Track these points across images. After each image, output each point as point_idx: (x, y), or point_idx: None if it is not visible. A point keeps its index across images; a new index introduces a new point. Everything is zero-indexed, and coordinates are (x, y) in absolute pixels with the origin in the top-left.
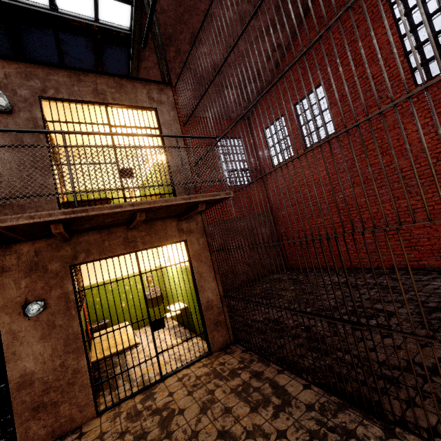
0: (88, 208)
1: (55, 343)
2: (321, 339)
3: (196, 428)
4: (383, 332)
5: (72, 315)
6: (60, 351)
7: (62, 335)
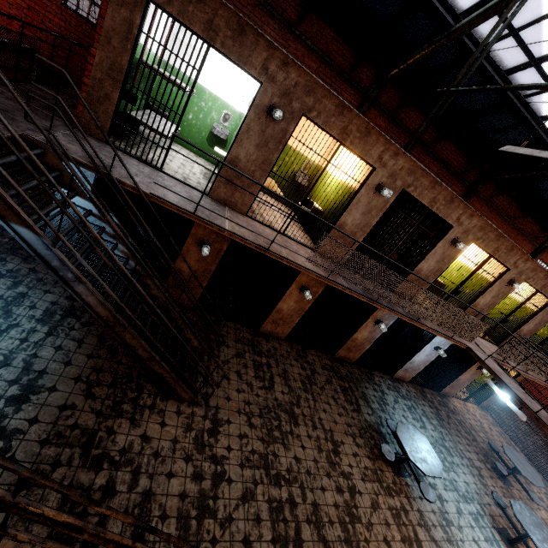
0: (547, 385)
1: (470, 377)
2: (522, 442)
3: (491, 433)
4: (545, 461)
5: (480, 373)
6: (468, 379)
7: (473, 376)
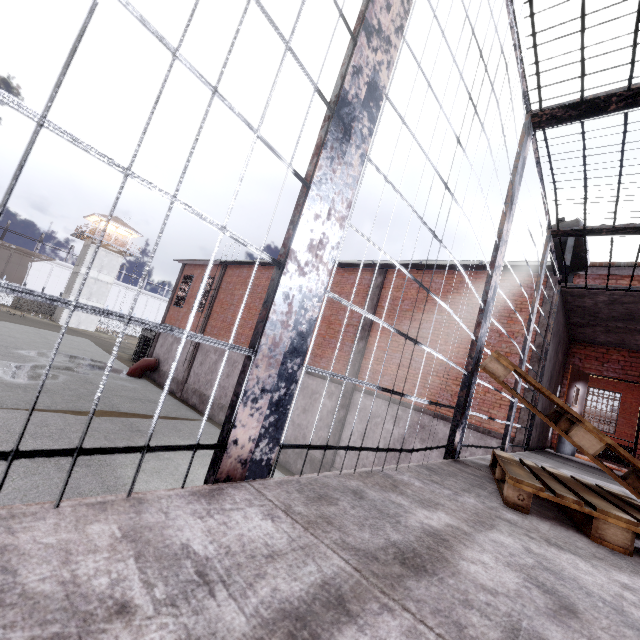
0: None
1: None
2: None
3: None
4: None
5: None
6: None
7: None
